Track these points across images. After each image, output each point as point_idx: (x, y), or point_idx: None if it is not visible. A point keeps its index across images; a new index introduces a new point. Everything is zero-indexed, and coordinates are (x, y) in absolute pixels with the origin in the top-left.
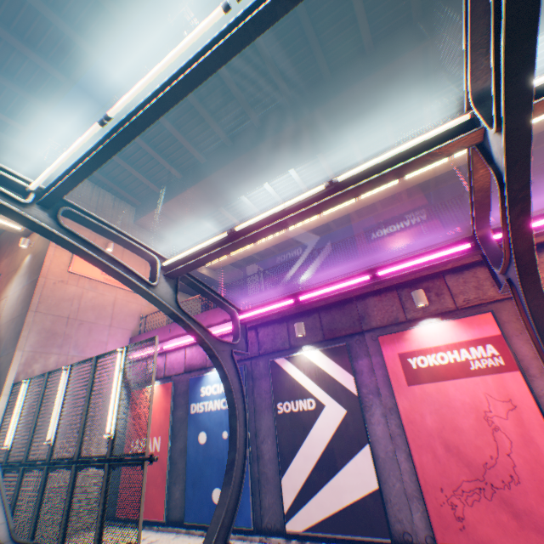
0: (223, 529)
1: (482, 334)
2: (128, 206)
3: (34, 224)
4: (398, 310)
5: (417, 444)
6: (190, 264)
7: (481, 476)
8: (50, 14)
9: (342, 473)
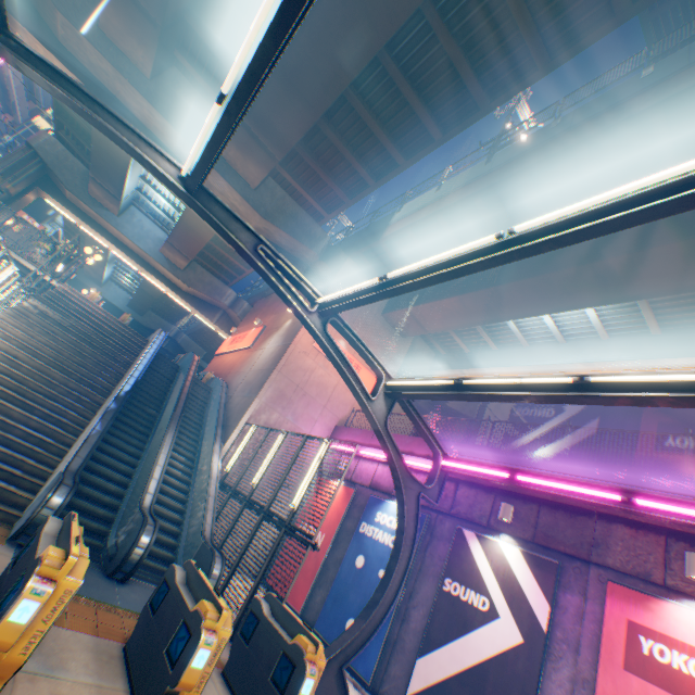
0: (343, 654)
1: None
2: None
3: (310, 327)
4: (655, 564)
5: None
6: (409, 394)
7: None
8: (381, 136)
9: None
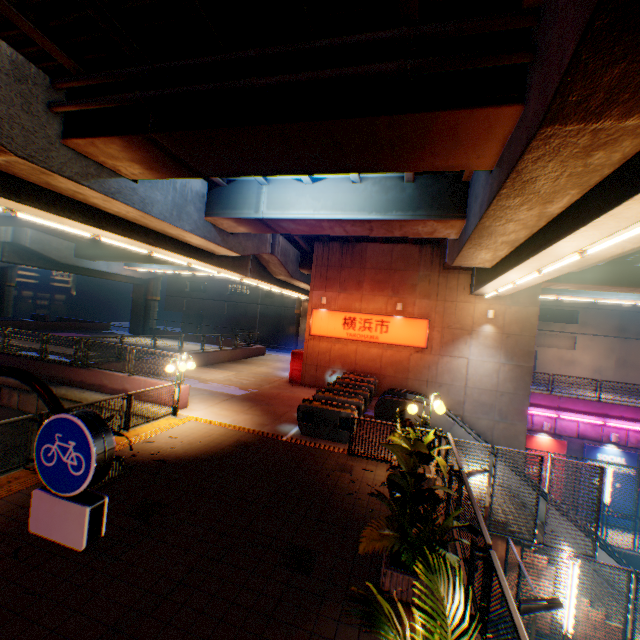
0: None
1: None
2: None
3: None
4: None
5: None
6: None
7: None
8: None
9: None
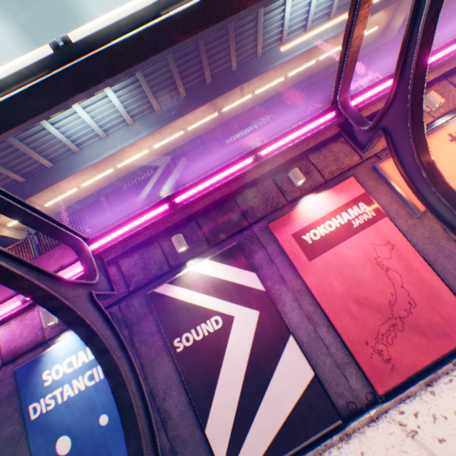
0: None
1: (353, 196)
2: None
3: None
4: (278, 195)
5: (335, 312)
6: None
7: (390, 314)
8: None
9: (274, 381)
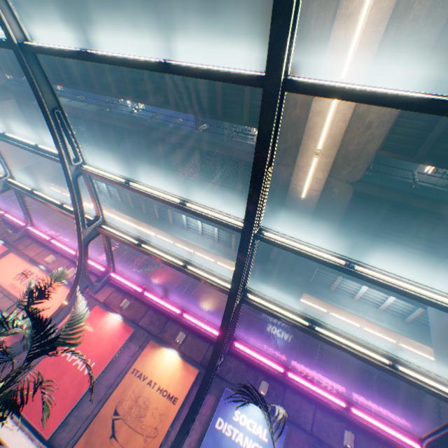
0: None
1: None
2: (30, 130)
3: None
4: None
5: None
6: None
7: None
8: None
9: None
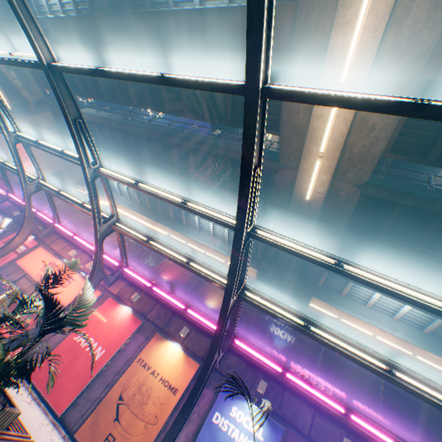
0: None
1: (31, 245)
2: (63, 138)
3: None
4: None
5: None
6: None
7: None
8: (66, 77)
9: None
